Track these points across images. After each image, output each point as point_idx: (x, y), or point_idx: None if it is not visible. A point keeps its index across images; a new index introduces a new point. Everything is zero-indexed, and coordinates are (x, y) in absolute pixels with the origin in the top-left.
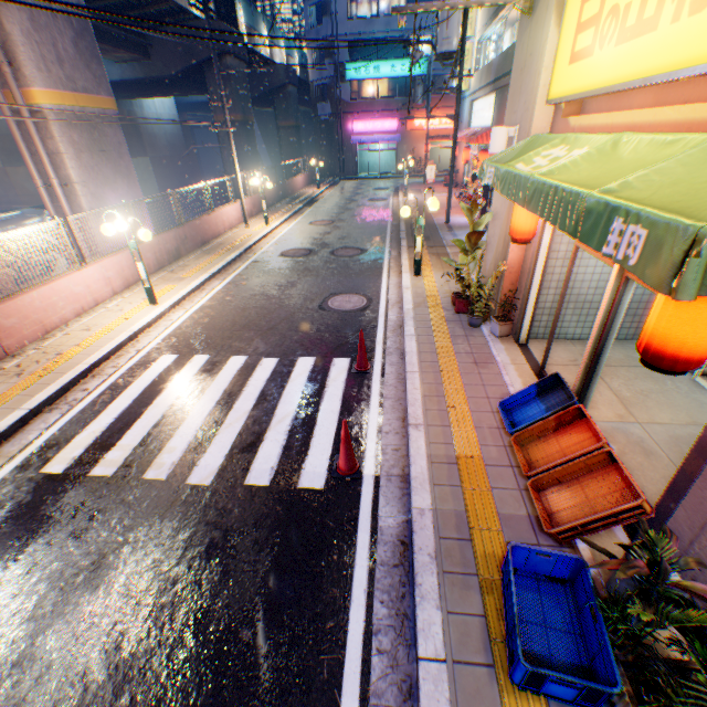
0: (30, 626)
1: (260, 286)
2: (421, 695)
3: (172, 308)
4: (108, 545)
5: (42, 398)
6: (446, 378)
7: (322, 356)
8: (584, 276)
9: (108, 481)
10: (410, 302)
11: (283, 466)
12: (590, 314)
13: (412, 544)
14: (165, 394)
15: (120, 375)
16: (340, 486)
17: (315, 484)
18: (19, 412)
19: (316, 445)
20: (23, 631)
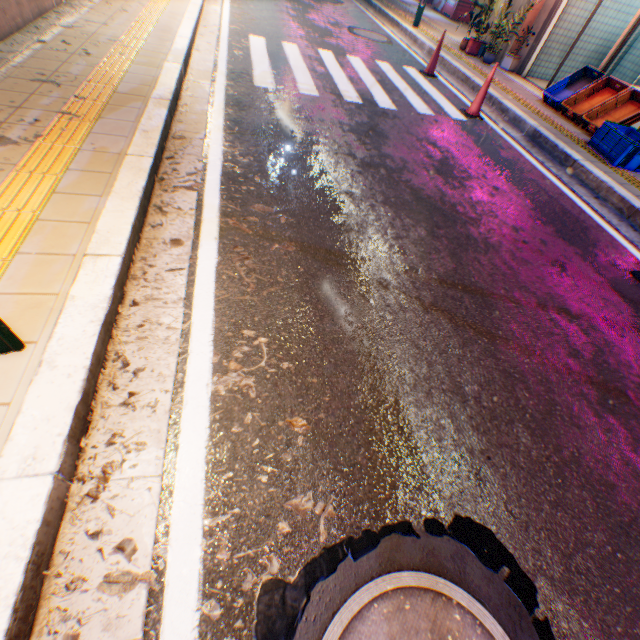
0: (368, 147)
1: (272, 6)
2: (585, 167)
3: (205, 0)
4: (368, 125)
5: (187, 34)
6: (496, 84)
7: (391, 64)
8: (580, 22)
9: (321, 99)
10: (428, 43)
11: (433, 110)
12: (567, 59)
13: (541, 136)
14: (292, 62)
15: (227, 41)
16: (476, 122)
17: (461, 119)
18: (181, 39)
19: (442, 105)
20: (367, 148)
